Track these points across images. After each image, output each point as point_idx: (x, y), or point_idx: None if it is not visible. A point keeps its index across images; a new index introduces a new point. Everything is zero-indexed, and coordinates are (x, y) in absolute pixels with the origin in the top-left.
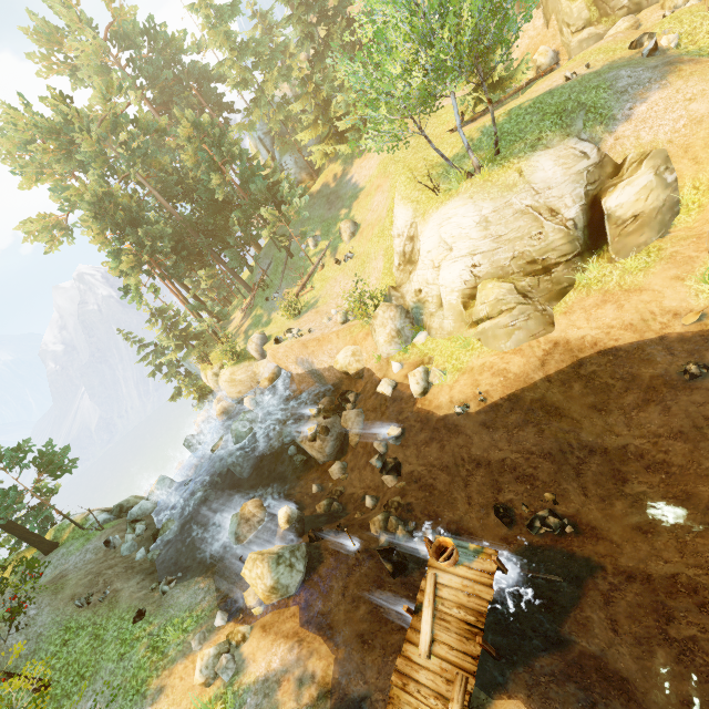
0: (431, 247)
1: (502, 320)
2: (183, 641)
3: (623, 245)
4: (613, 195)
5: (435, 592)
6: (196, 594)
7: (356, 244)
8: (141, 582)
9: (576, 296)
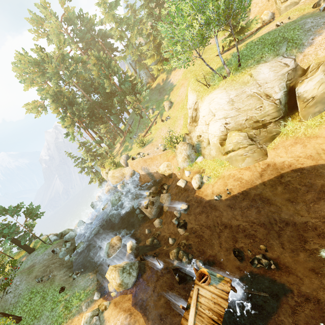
0: (205, 114)
1: (240, 152)
2: (79, 305)
3: (307, 112)
4: (301, 86)
5: (197, 298)
6: (87, 281)
7: (171, 112)
8: (65, 272)
9: (280, 139)
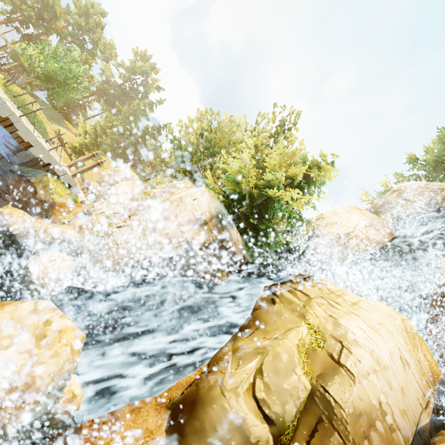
0: None
1: None
2: None
3: None
4: None
5: None
6: None
7: None
8: None
9: None
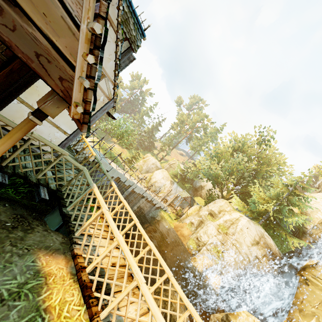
0: None
1: None
2: None
3: None
4: None
5: None
6: None
7: None
8: None
9: None
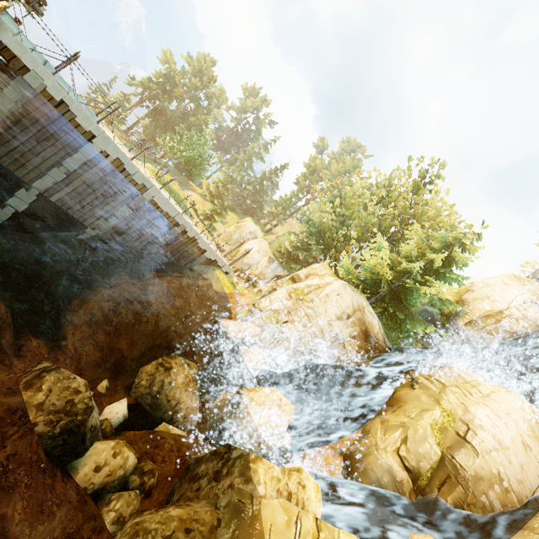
0: None
1: None
2: None
3: None
4: None
5: None
6: None
7: None
8: None
9: None
